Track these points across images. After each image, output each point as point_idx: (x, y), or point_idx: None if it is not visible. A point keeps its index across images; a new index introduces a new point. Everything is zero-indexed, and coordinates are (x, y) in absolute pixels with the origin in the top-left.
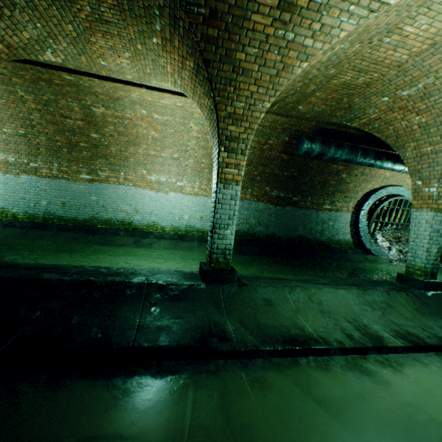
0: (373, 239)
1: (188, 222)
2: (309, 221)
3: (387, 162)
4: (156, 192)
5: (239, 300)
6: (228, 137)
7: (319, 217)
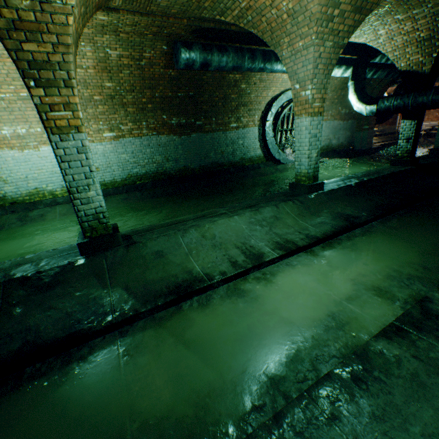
0: (281, 149)
1: None
2: (218, 145)
3: (277, 64)
4: (20, 150)
5: (126, 263)
6: (33, 62)
7: (228, 138)
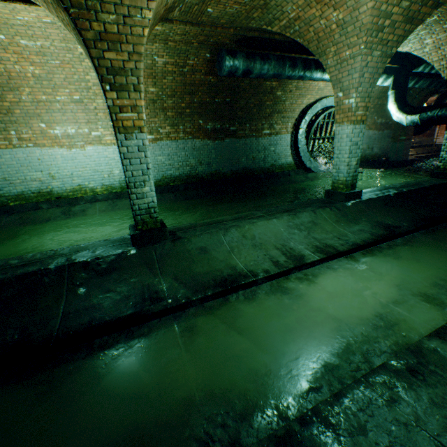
0: (312, 157)
1: (121, 177)
2: (250, 150)
3: (317, 72)
4: (69, 149)
5: (173, 256)
6: (110, 69)
7: (260, 144)
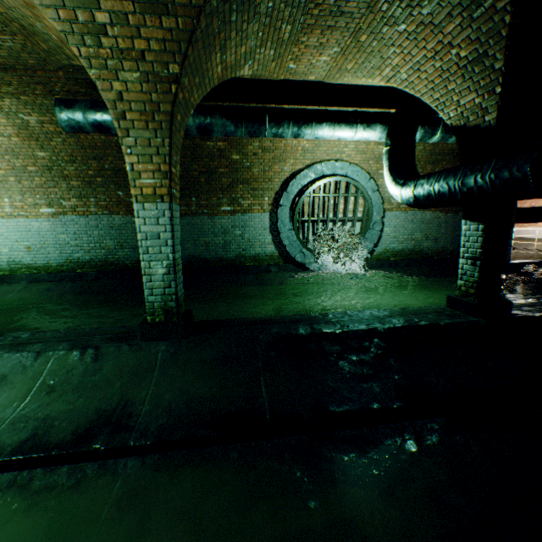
0: (308, 247)
1: (11, 256)
2: (201, 233)
3: (228, 124)
4: None
5: None
6: None
7: (217, 225)
